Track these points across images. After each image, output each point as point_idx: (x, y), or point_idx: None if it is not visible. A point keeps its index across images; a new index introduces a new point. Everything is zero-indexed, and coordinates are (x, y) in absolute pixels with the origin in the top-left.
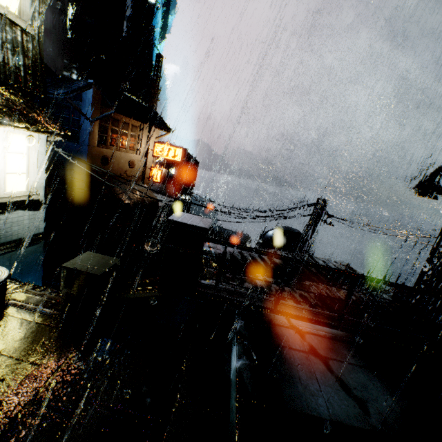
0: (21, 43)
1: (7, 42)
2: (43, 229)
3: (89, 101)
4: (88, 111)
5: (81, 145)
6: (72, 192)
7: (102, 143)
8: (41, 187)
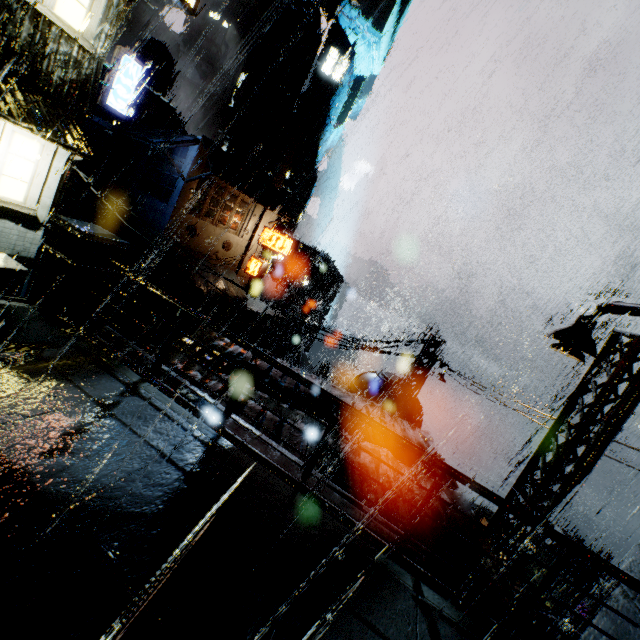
0: (76, 58)
1: (58, 53)
2: (35, 255)
3: (191, 158)
4: (187, 169)
5: (169, 206)
6: (144, 259)
7: (195, 210)
8: (46, 206)
